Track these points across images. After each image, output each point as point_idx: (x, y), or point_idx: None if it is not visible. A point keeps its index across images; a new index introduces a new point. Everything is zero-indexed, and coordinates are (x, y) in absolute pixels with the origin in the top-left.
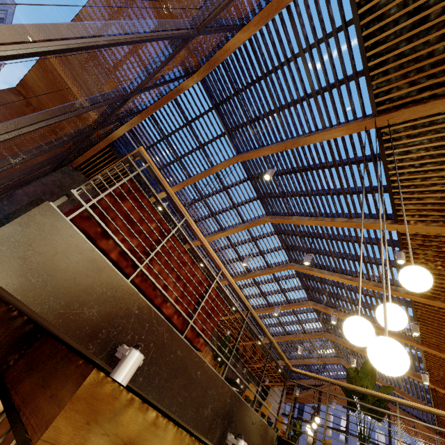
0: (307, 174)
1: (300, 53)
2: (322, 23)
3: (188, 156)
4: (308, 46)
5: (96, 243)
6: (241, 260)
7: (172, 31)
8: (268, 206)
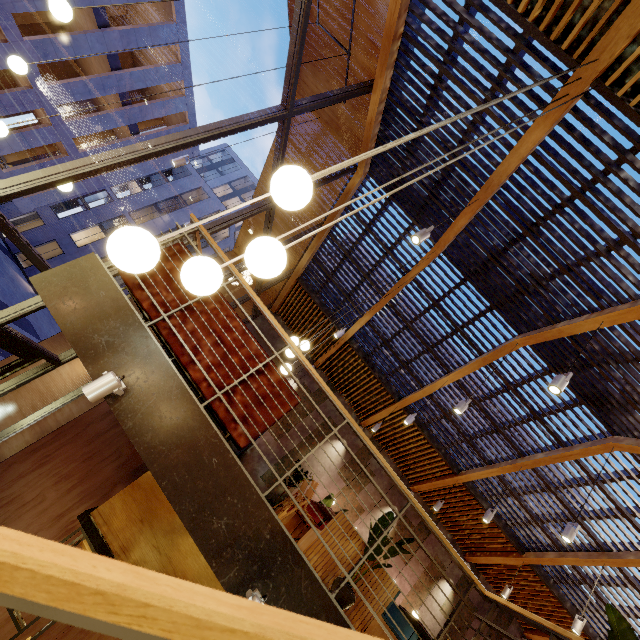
0: (541, 231)
1: (438, 68)
2: (444, 17)
3: (375, 268)
4: (442, 53)
5: (134, 293)
6: (498, 429)
7: (251, 120)
8: (513, 317)
